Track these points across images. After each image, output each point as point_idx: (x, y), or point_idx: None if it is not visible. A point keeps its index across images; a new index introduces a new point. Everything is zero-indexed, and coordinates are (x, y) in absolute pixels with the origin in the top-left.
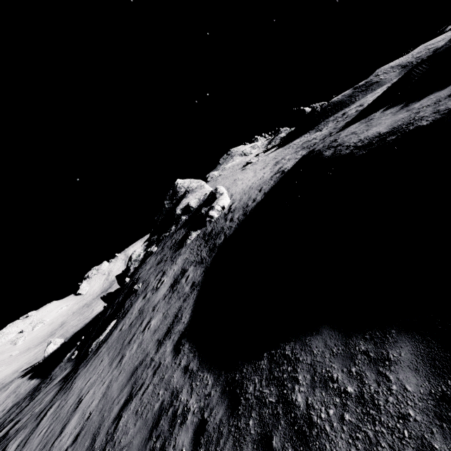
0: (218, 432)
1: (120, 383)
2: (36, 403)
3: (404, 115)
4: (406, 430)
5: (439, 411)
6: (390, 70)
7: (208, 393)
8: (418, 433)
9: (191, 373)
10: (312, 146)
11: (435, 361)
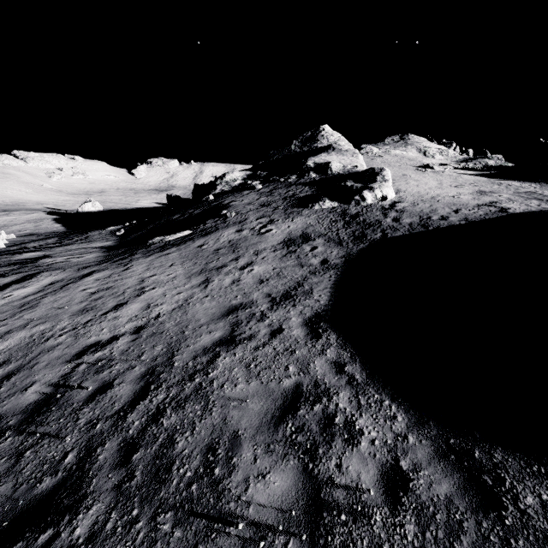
0: (447, 515)
1: (208, 310)
2: (71, 251)
3: None
4: None
5: None
6: None
7: (402, 434)
8: None
9: (352, 380)
10: None
11: None
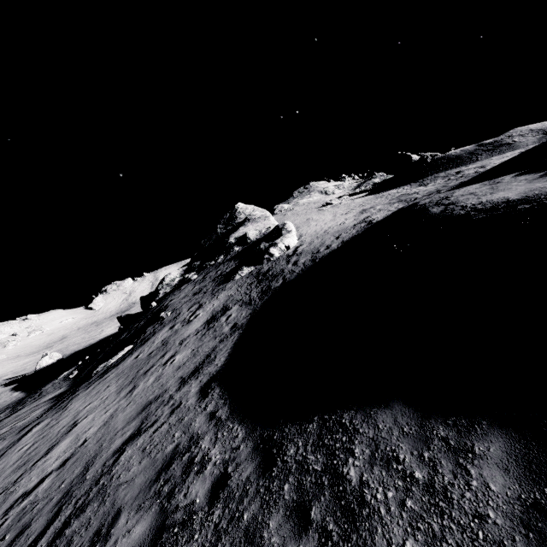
0: (242, 490)
1: (127, 415)
2: (19, 416)
3: (544, 185)
4: (482, 532)
5: (527, 519)
6: (528, 133)
7: (237, 447)
8: (496, 538)
9: (218, 421)
10: (412, 200)
11: (532, 465)
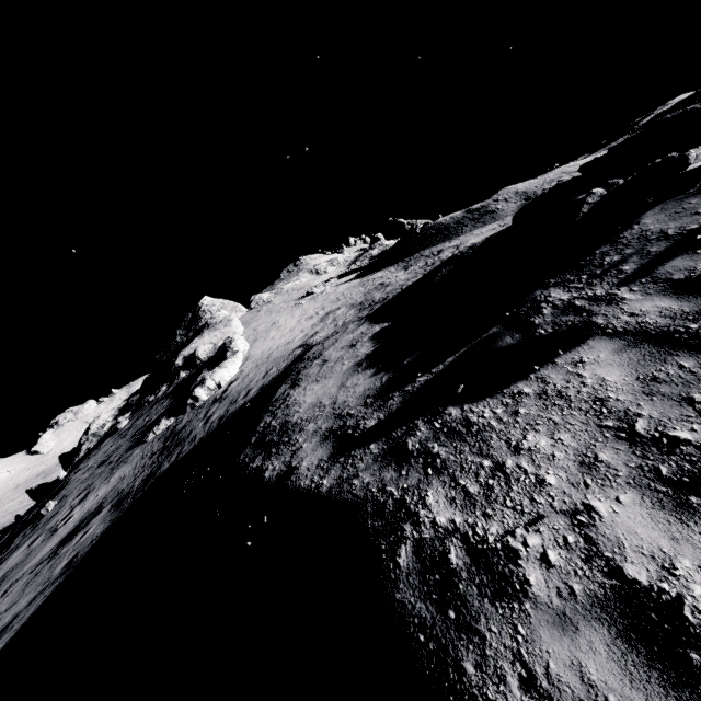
0: None
1: None
2: None
3: (327, 398)
4: None
5: None
6: (512, 197)
7: None
8: None
9: None
10: (365, 308)
11: None
